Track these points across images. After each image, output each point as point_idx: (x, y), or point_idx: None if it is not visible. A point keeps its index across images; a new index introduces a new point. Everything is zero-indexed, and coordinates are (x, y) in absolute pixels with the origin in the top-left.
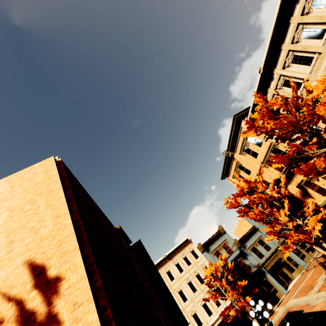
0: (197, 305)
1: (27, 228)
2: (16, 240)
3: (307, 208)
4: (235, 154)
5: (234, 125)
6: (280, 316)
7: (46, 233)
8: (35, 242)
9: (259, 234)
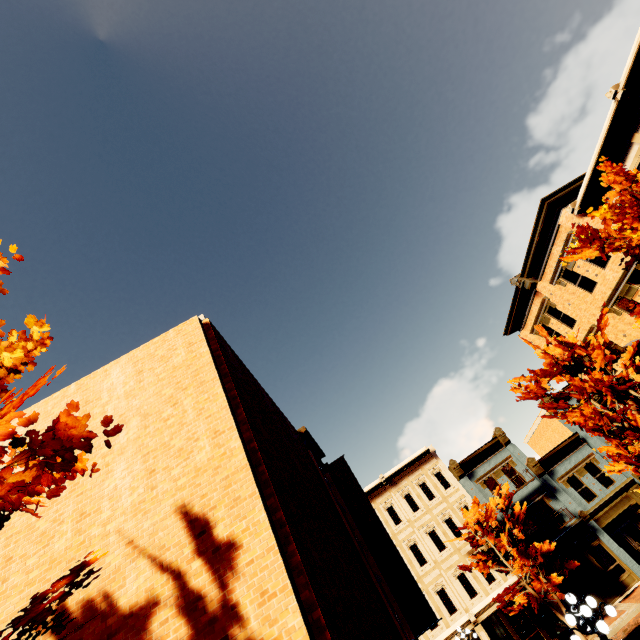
0: (447, 575)
1: (173, 449)
2: (158, 468)
3: None
4: (539, 282)
5: (541, 220)
6: (628, 621)
7: (202, 461)
8: (188, 475)
9: (587, 451)
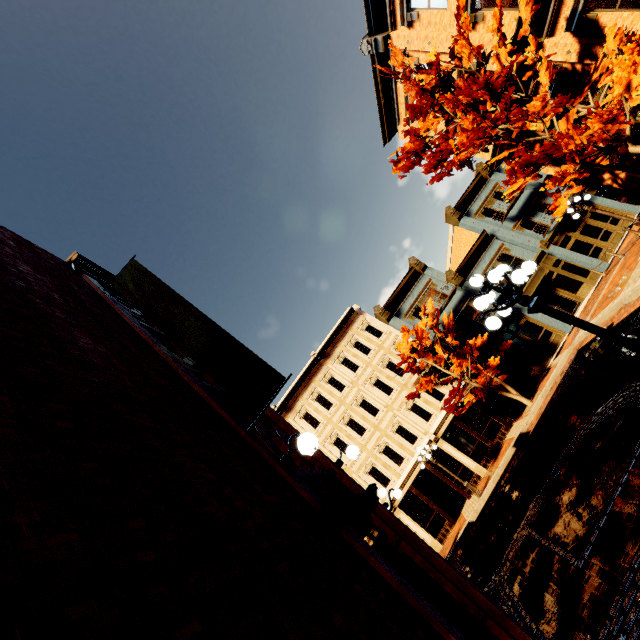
0: (401, 412)
1: None
2: None
3: (600, 90)
4: (391, 33)
5: None
6: (563, 365)
7: None
8: None
9: (498, 245)
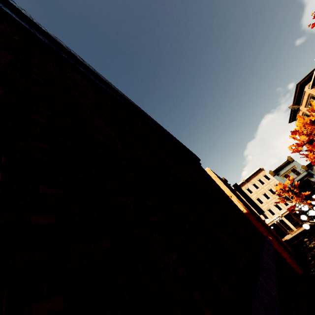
0: (271, 205)
1: None
2: None
3: None
4: (300, 107)
5: (297, 89)
6: None
7: None
8: None
9: None
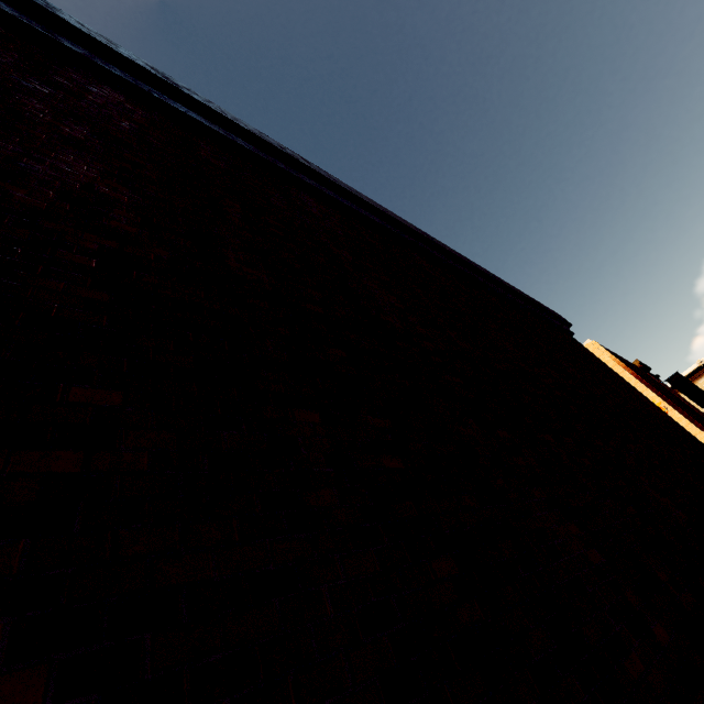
0: None
1: None
2: None
3: None
4: None
5: None
6: None
7: None
8: None
9: None
